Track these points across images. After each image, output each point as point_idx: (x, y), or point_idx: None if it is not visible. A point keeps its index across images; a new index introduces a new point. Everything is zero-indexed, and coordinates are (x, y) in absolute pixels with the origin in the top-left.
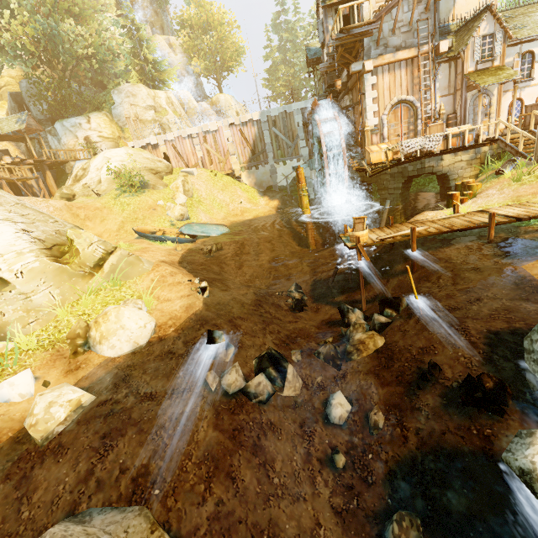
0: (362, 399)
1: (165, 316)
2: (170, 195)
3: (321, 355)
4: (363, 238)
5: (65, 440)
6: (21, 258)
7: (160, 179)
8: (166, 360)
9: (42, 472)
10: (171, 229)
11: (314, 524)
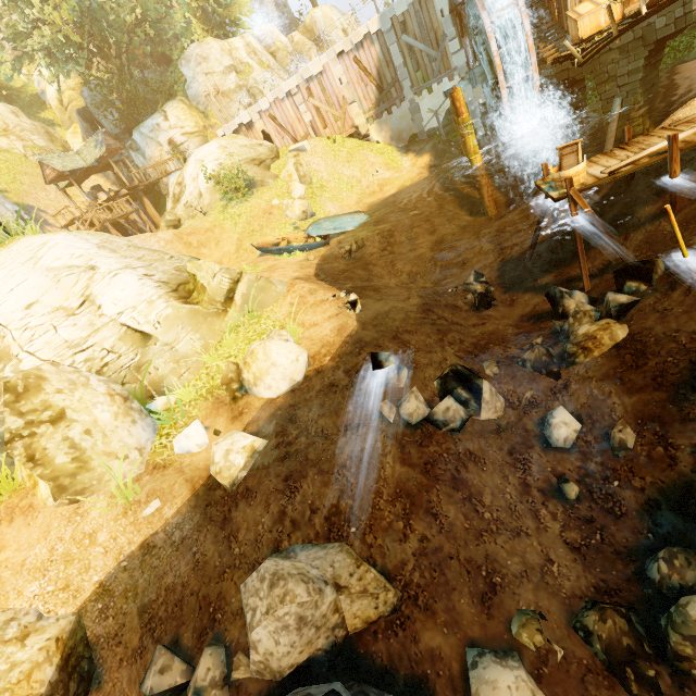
0: (597, 414)
1: (316, 344)
2: (283, 189)
3: (527, 363)
4: (578, 177)
5: (251, 484)
6: (153, 307)
7: (266, 170)
8: (330, 394)
9: (239, 514)
10: (296, 234)
11: (544, 560)
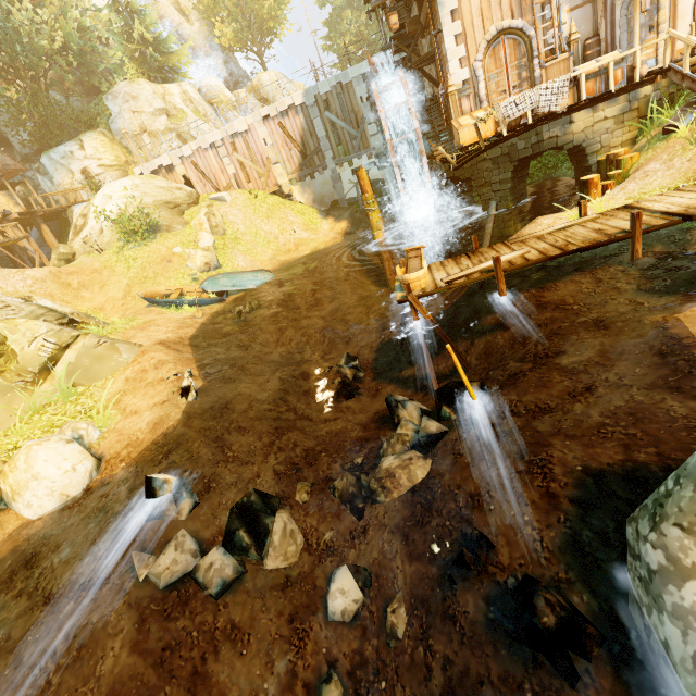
0: (384, 577)
1: (121, 442)
2: (191, 237)
3: (336, 492)
4: (419, 282)
5: None
6: None
7: (177, 216)
8: (92, 525)
9: None
10: (192, 286)
11: None
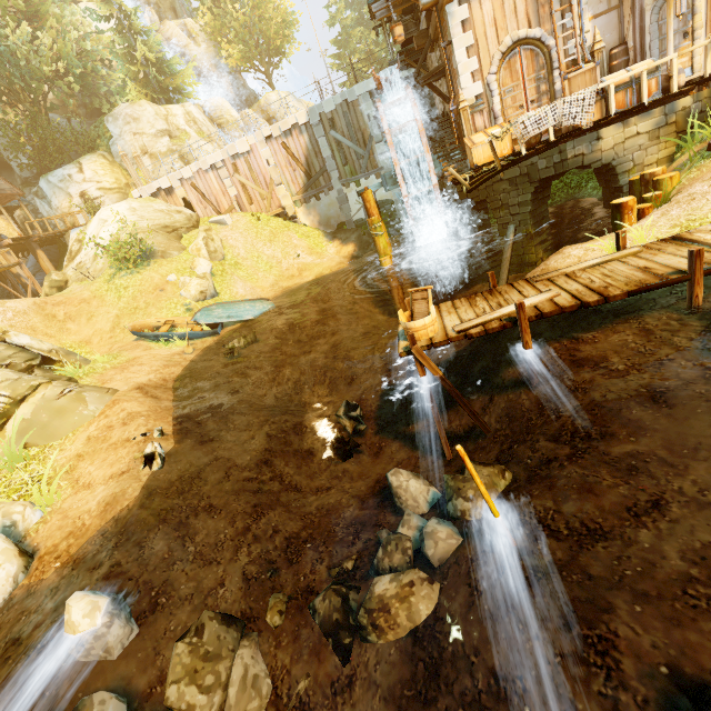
0: None
1: (63, 528)
2: (187, 263)
3: (316, 617)
4: (426, 331)
5: None
6: None
7: (174, 240)
8: None
9: None
10: (184, 317)
11: None
